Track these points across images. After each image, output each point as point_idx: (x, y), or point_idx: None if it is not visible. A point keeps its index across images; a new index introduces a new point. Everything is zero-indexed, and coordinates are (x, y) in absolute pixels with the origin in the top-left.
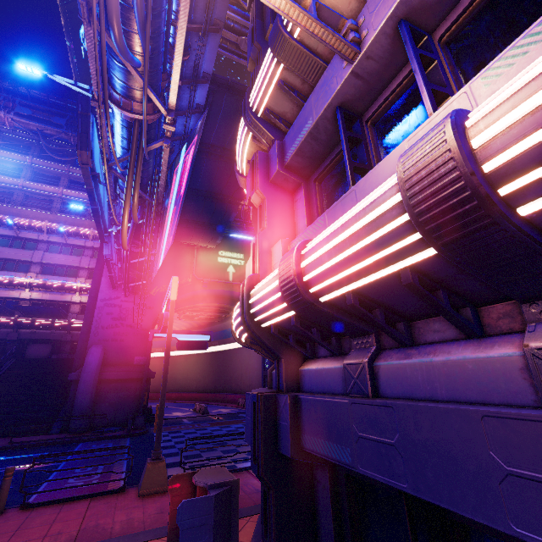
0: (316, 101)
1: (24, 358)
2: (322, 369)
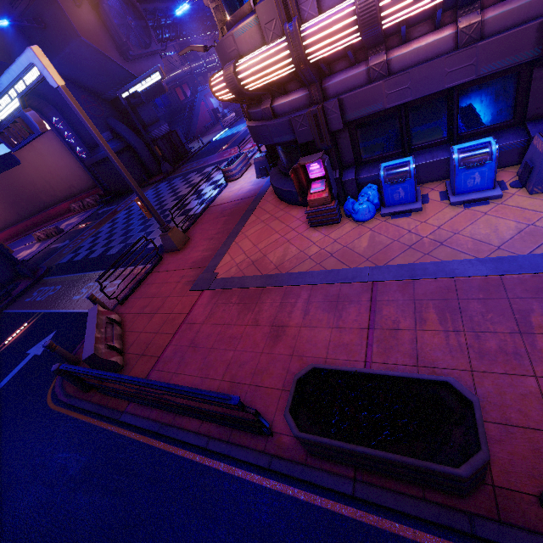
0: None
1: None
2: (347, 78)
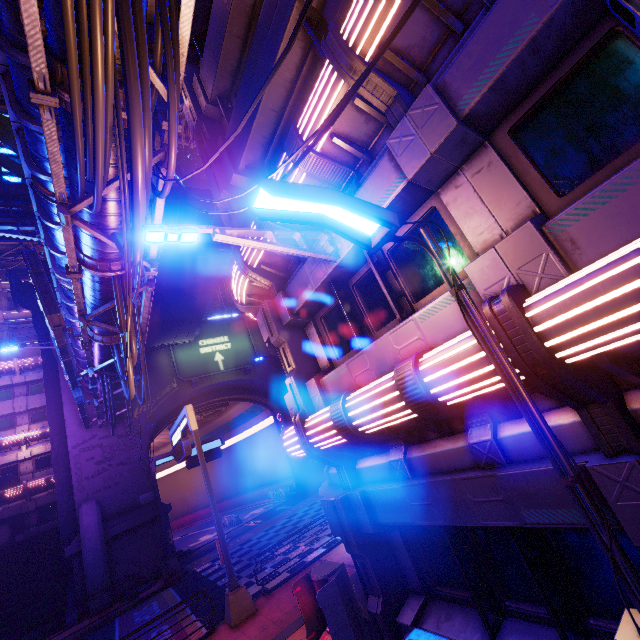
0: (311, 273)
1: None
2: (374, 466)
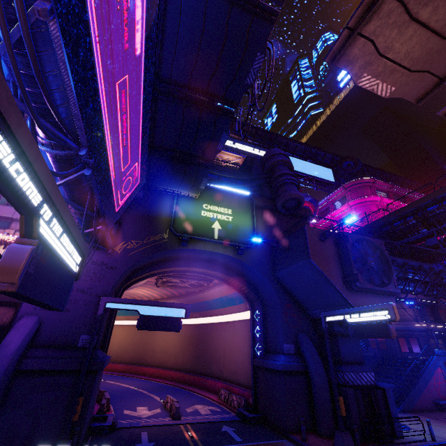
0: None
1: None
2: None
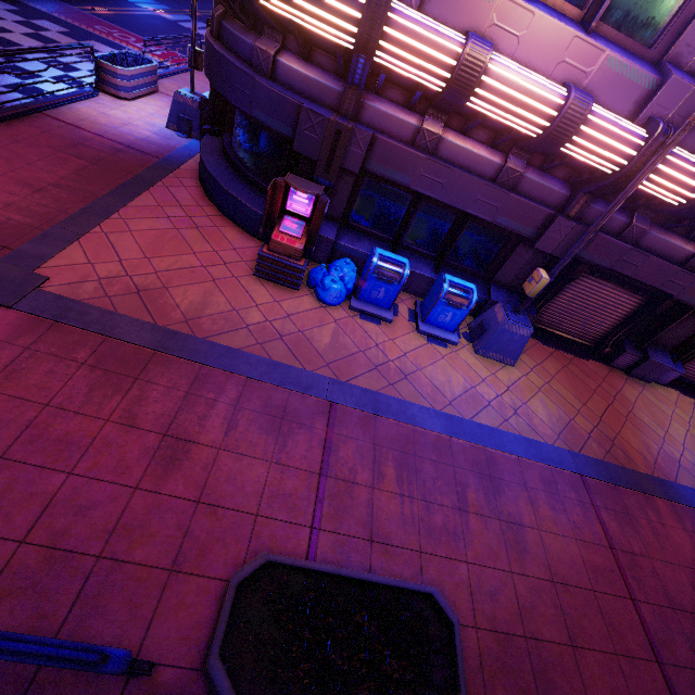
0: None
1: None
2: (393, 116)
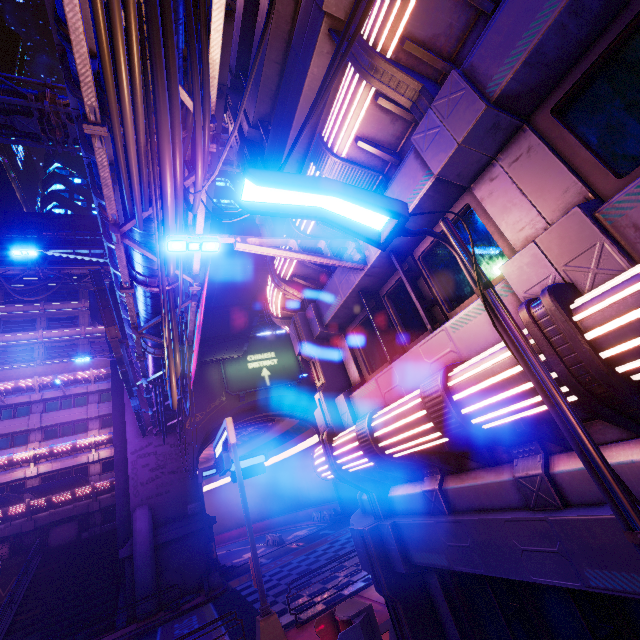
0: (340, 283)
1: (52, 549)
2: (407, 495)
